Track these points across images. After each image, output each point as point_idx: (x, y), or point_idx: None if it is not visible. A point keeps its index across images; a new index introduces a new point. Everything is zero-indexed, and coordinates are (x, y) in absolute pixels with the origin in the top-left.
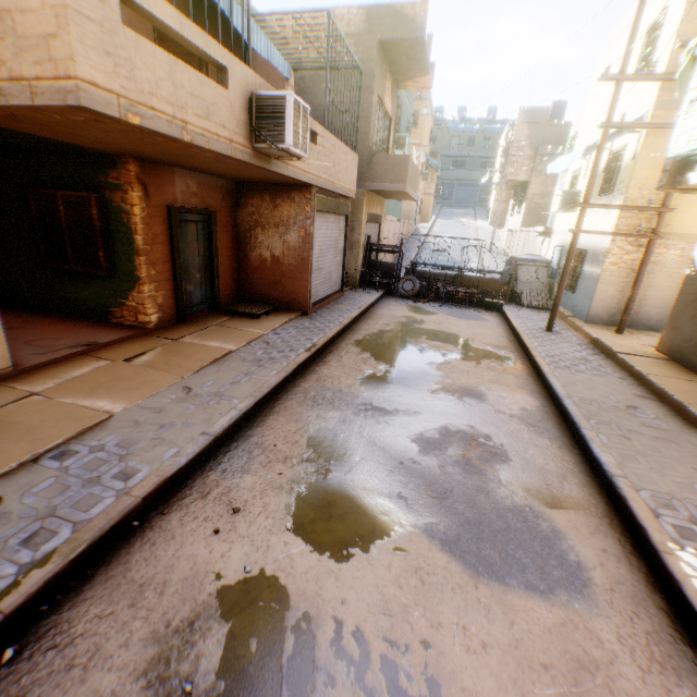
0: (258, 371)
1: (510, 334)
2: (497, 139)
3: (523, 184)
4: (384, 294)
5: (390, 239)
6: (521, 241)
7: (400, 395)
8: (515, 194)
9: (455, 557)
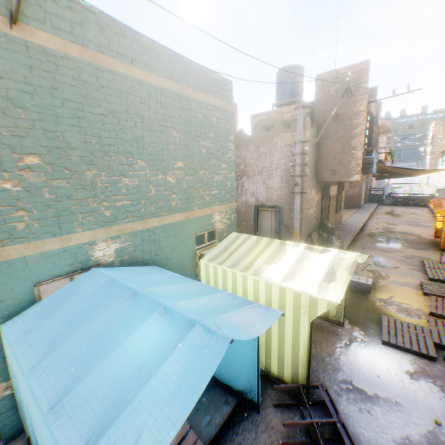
0: (362, 215)
1: (429, 211)
2: (428, 123)
3: (444, 151)
4: (377, 204)
5: (373, 185)
6: (441, 180)
7: (396, 218)
8: (440, 156)
9: (410, 226)
